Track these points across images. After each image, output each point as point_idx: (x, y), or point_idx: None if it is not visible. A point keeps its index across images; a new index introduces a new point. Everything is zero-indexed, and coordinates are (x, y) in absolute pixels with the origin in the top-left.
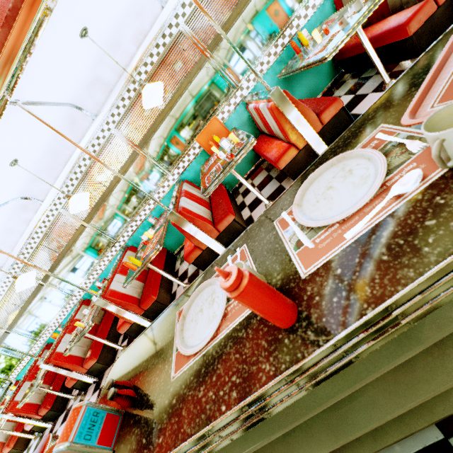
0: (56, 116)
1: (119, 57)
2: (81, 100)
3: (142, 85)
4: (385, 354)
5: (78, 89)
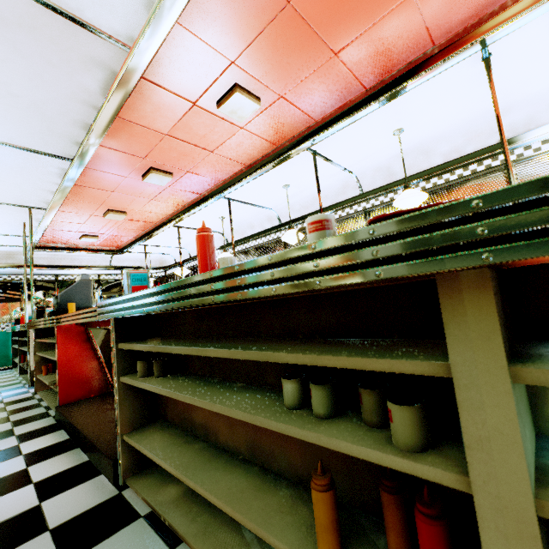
0: (336, 176)
1: (421, 161)
2: (363, 176)
3: (407, 187)
4: (236, 405)
5: (367, 167)
